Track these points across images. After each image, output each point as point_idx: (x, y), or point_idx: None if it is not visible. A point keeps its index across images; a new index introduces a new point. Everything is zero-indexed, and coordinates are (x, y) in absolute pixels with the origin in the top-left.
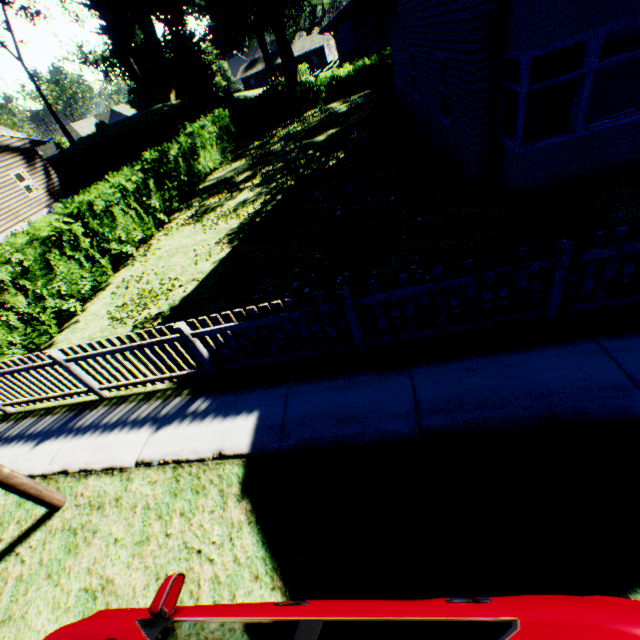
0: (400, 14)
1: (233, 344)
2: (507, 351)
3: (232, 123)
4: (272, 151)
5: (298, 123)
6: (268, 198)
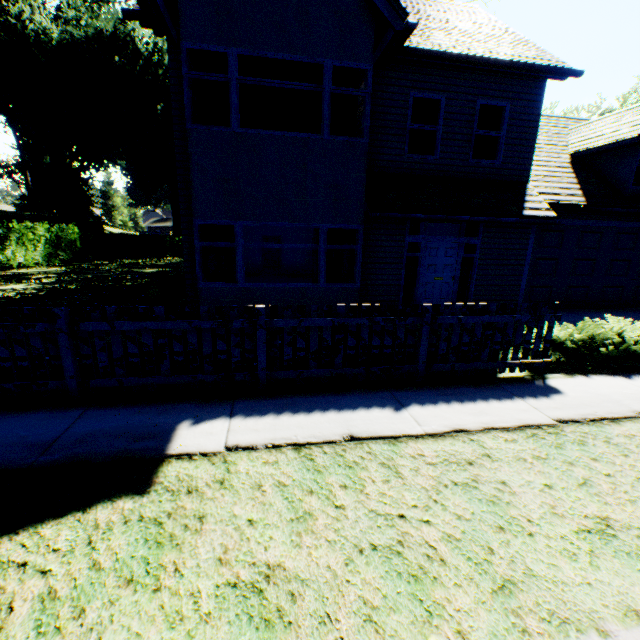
0: None
1: None
2: None
3: (84, 240)
4: (100, 268)
5: (152, 260)
6: (33, 291)
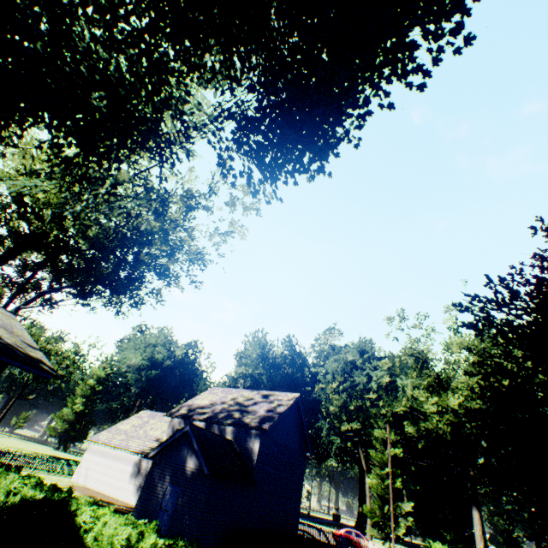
0: (255, 478)
1: (363, 547)
2: (326, 543)
3: None
4: None
5: None
6: None
